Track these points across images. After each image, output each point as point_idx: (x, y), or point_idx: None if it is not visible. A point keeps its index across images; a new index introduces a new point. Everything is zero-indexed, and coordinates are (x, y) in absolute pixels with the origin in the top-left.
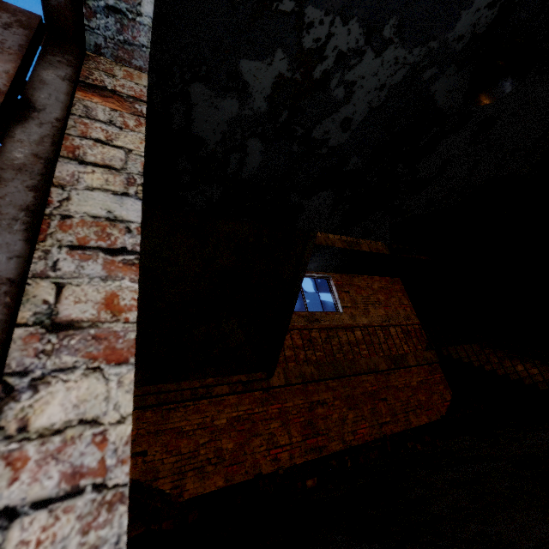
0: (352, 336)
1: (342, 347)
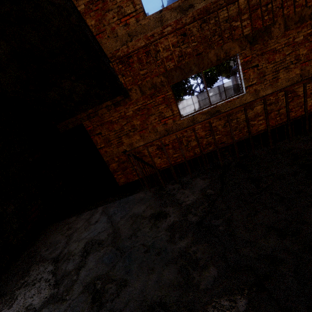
0: (250, 113)
1: (239, 126)
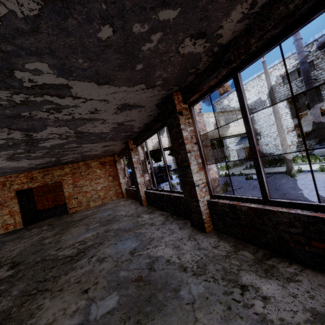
0: None
1: None
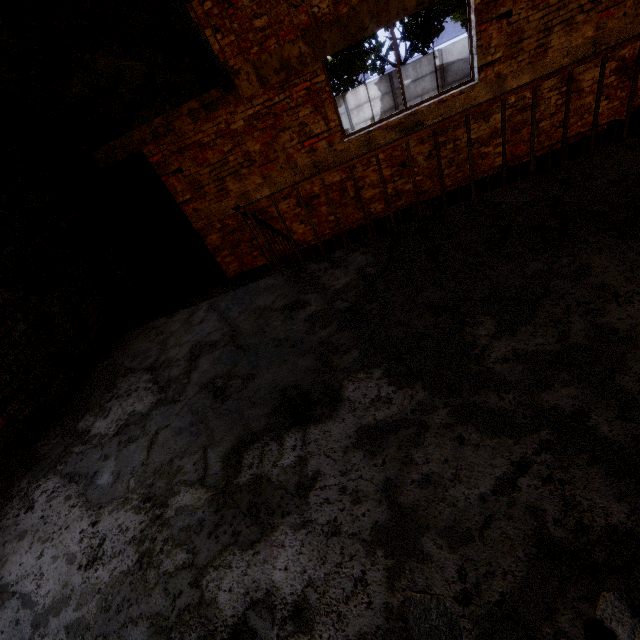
0: (482, 129)
1: (458, 156)
